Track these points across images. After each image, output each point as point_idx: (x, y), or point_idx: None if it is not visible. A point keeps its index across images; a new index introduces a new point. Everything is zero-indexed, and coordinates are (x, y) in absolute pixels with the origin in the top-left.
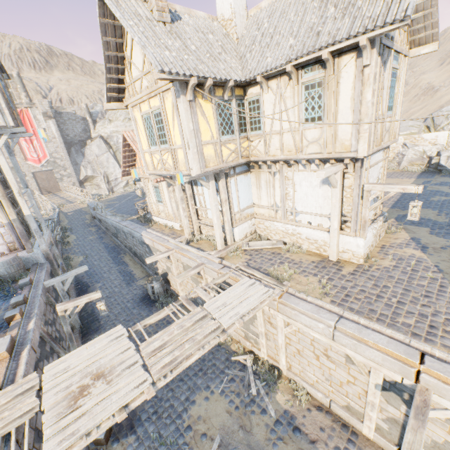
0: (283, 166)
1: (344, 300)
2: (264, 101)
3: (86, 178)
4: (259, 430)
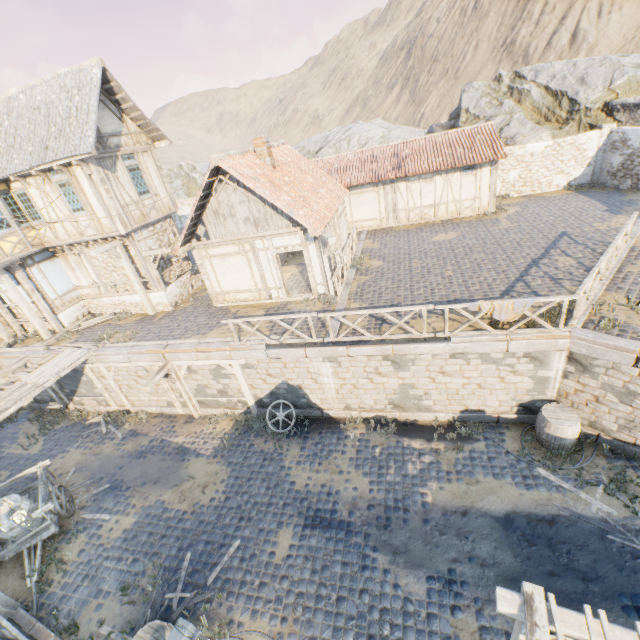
0: (83, 248)
1: (144, 337)
2: (31, 195)
3: None
4: (109, 449)
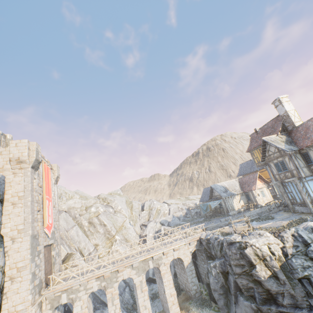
0: None
1: None
2: None
3: (65, 257)
4: None
